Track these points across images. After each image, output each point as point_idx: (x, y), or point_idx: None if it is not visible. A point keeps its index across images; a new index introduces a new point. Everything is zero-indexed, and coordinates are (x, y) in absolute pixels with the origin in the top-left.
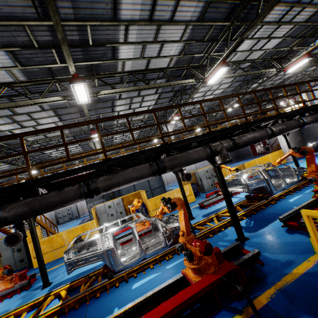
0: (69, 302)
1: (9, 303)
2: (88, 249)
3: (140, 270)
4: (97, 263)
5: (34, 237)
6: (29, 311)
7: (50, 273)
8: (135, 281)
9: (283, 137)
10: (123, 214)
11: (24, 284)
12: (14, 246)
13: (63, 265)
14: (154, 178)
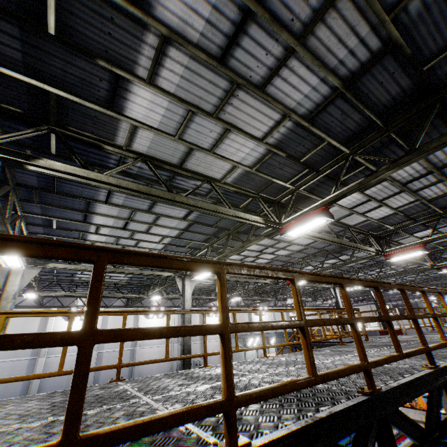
0: None
1: None
2: None
3: None
4: None
5: None
6: None
7: None
8: None
9: None
10: None
11: None
12: None
13: None
14: None
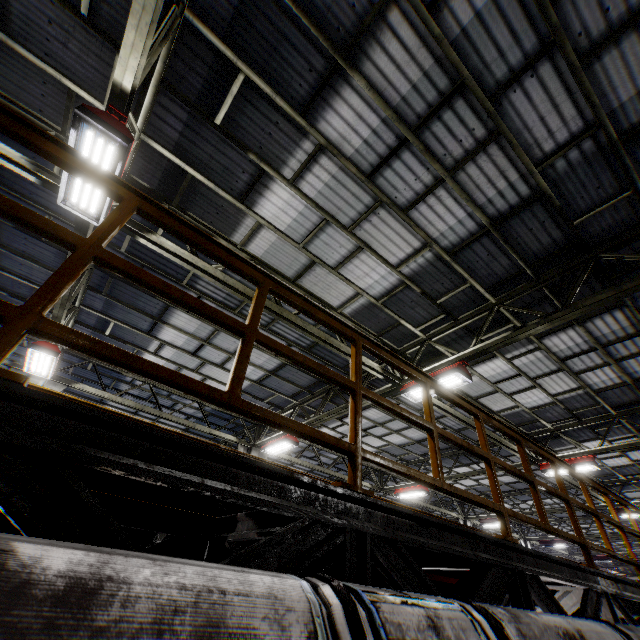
0: None
1: None
2: None
3: None
4: None
5: None
6: None
7: None
8: None
9: None
10: None
11: None
12: None
13: None
14: None
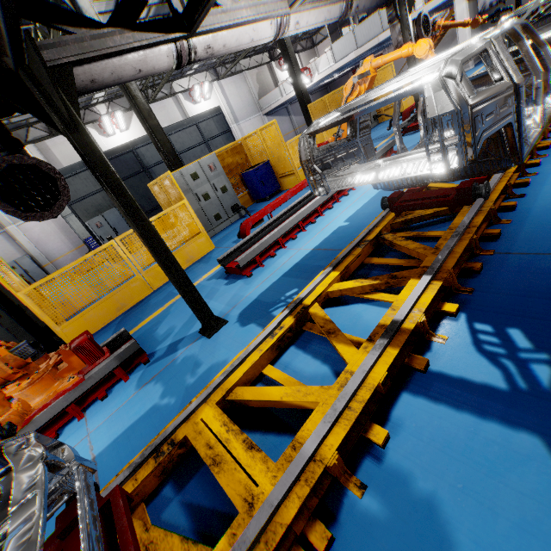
0: (454, 263)
1: (125, 404)
2: (340, 175)
3: (514, 174)
4: (303, 247)
5: (115, 180)
6: (270, 364)
7: (164, 321)
8: (546, 184)
9: (467, 15)
10: (231, 194)
11: (126, 353)
12: (48, 215)
13: (179, 300)
14: (222, 143)
